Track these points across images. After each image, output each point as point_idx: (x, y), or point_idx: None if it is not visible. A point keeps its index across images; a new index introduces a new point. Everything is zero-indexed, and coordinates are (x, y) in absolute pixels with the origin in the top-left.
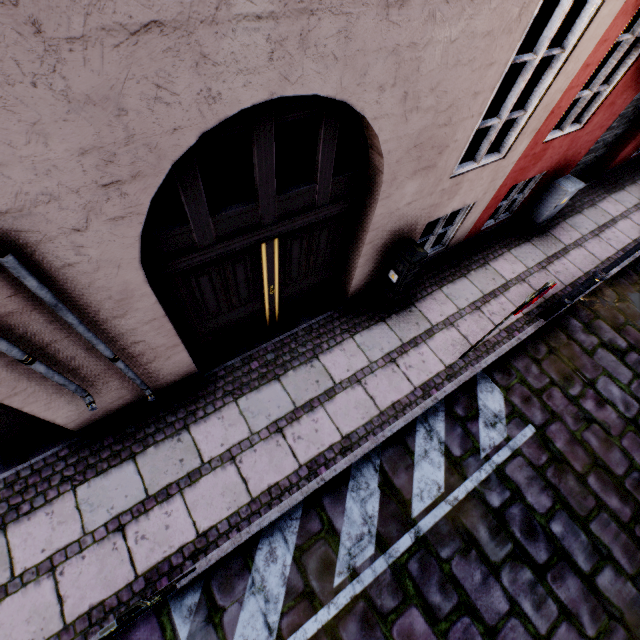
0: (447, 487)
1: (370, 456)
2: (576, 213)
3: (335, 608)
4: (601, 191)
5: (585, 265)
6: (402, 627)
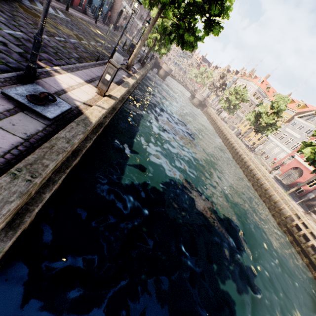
0: (56, 14)
1: (37, 1)
2: (69, 7)
3: (41, 9)
4: (74, 9)
5: (73, 13)
6: (55, 18)
